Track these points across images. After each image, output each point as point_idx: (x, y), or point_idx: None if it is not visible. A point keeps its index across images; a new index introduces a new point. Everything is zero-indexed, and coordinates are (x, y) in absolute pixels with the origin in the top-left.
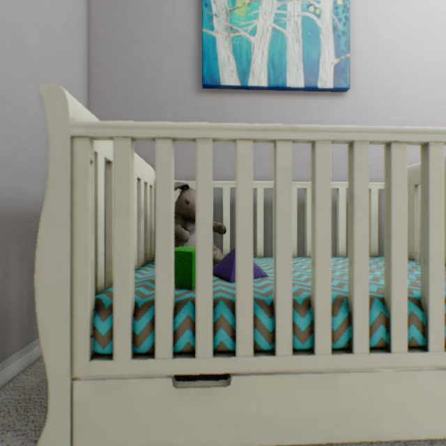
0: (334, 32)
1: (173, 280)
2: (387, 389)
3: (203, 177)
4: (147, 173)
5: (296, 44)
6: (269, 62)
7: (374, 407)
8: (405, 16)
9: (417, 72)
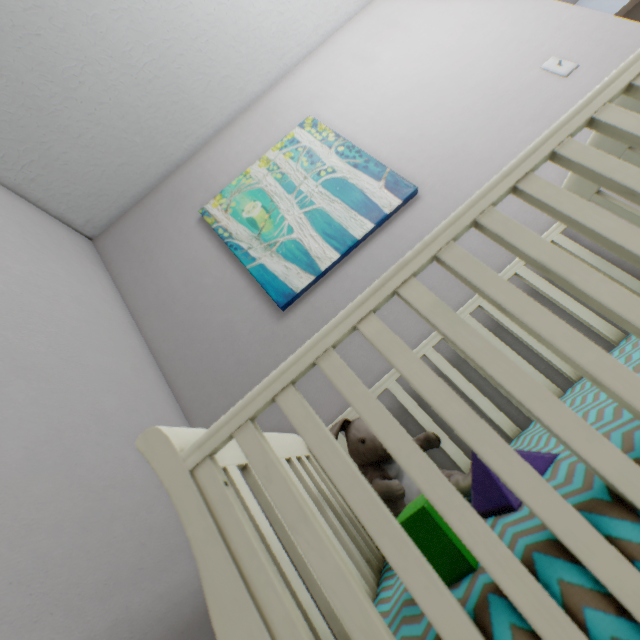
0: (358, 168)
1: (435, 575)
2: None
3: (354, 395)
4: (292, 445)
5: (334, 205)
6: (324, 237)
7: None
8: (404, 106)
9: (463, 123)
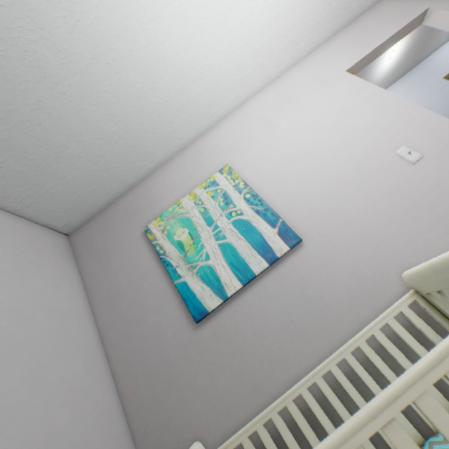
0: (259, 214)
1: None
2: None
3: None
4: None
5: (240, 241)
6: (231, 267)
7: None
8: (295, 166)
9: (337, 187)
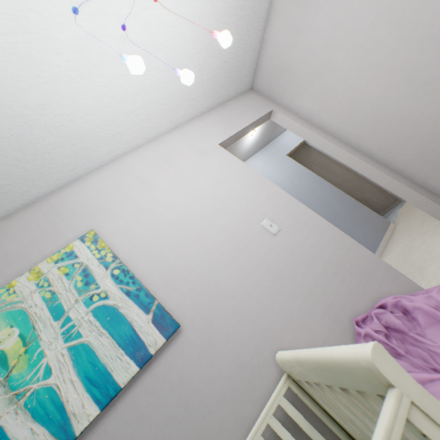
0: (130, 295)
1: None
2: None
3: None
4: None
5: (103, 338)
6: (85, 383)
7: None
8: (174, 234)
9: (215, 258)
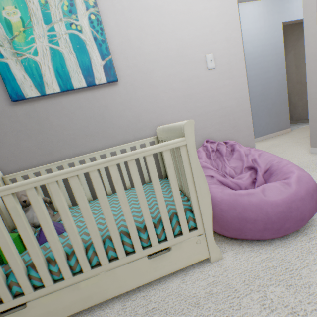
0: (96, 41)
1: None
2: (104, 280)
3: None
4: None
5: (71, 56)
6: (56, 73)
7: (101, 288)
8: (144, 18)
9: (161, 57)
